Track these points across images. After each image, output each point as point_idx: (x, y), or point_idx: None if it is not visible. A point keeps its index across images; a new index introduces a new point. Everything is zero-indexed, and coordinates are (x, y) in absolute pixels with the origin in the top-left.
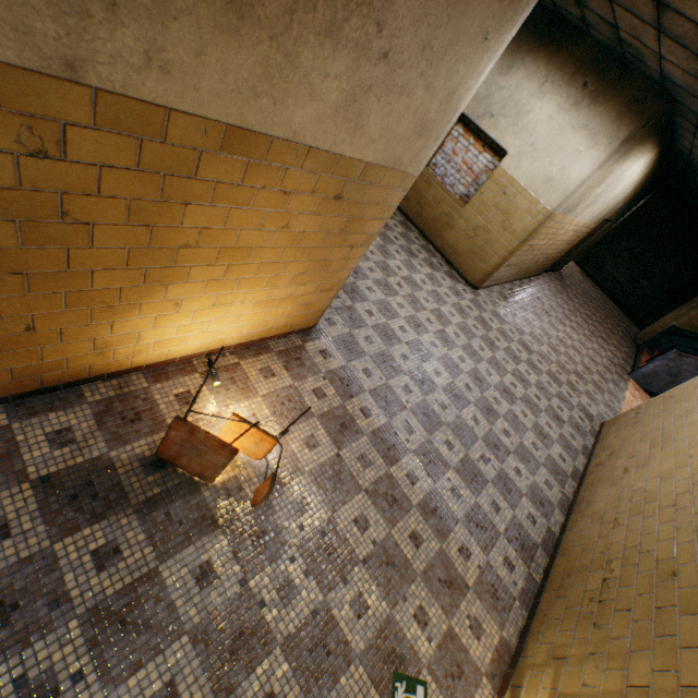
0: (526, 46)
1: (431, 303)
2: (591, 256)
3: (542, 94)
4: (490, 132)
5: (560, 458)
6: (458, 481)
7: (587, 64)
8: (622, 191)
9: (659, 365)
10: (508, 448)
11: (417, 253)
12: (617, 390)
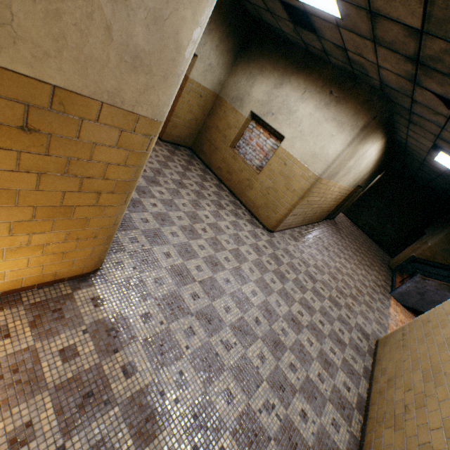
0: (290, 71)
1: (231, 244)
2: (353, 210)
3: (304, 99)
4: (272, 124)
5: (344, 387)
6: (233, 448)
7: (331, 80)
8: (366, 166)
9: (410, 286)
10: (294, 386)
11: (225, 206)
12: (384, 308)
